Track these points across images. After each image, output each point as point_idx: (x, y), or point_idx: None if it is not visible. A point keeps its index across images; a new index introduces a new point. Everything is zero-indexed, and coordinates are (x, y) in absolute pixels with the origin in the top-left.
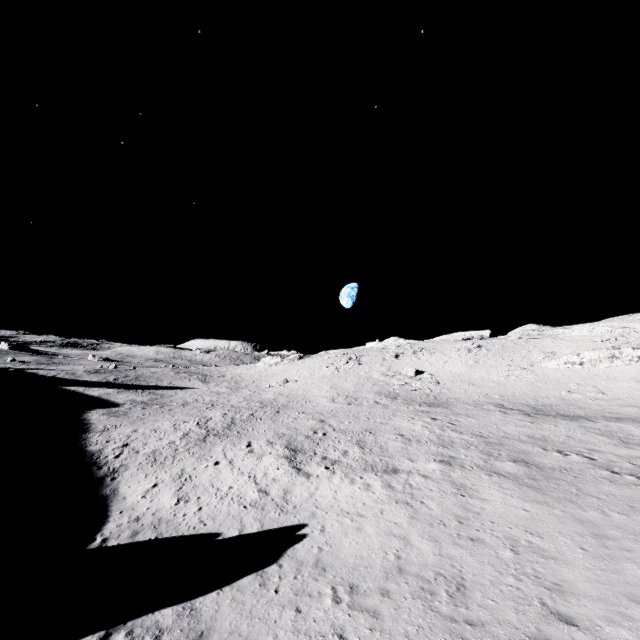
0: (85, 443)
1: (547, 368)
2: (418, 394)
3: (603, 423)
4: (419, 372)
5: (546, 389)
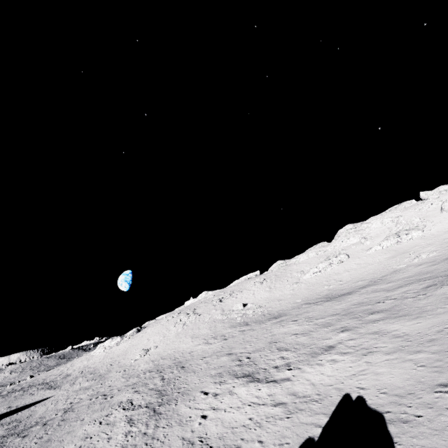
0: None
1: (307, 279)
2: (258, 316)
3: (363, 290)
4: (244, 305)
5: (316, 288)
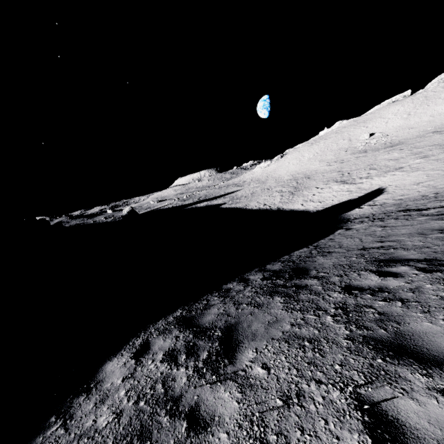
0: (249, 209)
1: None
2: (378, 145)
3: None
4: (371, 134)
5: None
